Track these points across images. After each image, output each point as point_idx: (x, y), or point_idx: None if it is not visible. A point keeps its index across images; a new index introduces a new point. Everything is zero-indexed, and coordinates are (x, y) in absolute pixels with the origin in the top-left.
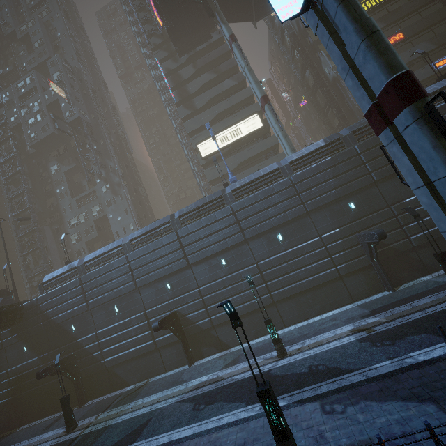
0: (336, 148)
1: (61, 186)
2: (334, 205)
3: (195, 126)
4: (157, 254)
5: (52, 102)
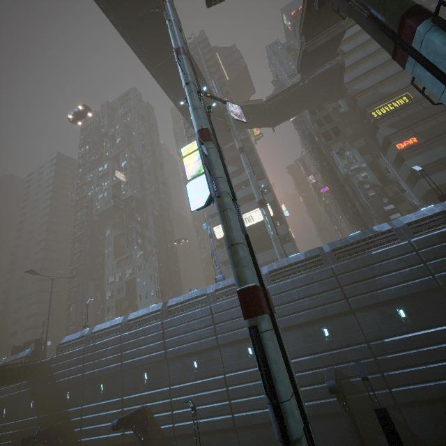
0: (314, 264)
1: (109, 248)
2: (307, 326)
3: (215, 210)
4: (143, 341)
5: (117, 183)
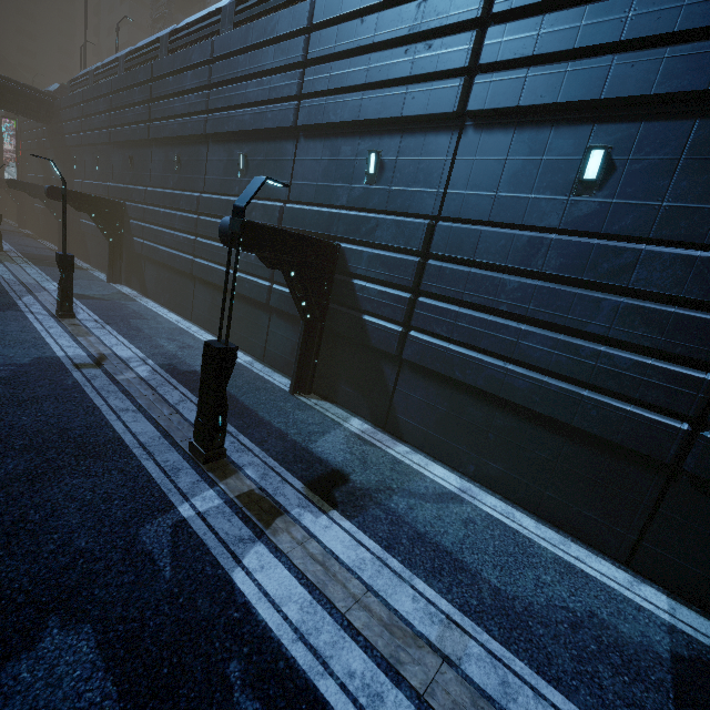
0: None
1: None
2: (345, 139)
3: None
4: (131, 97)
5: None
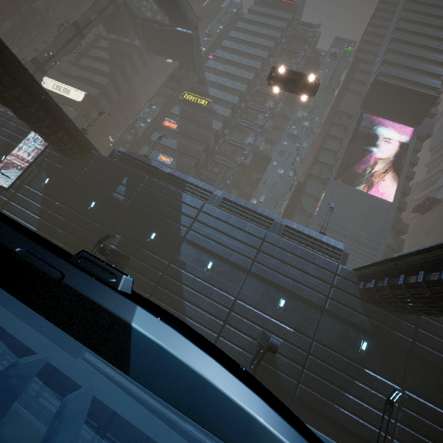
0: None
1: None
2: None
3: (64, 70)
4: None
5: None
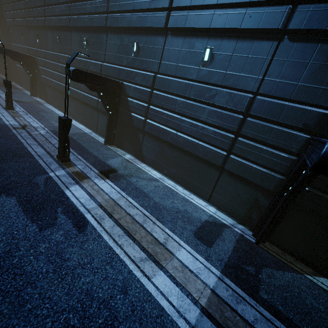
0: None
1: None
2: (125, 35)
3: None
4: (36, 2)
5: None
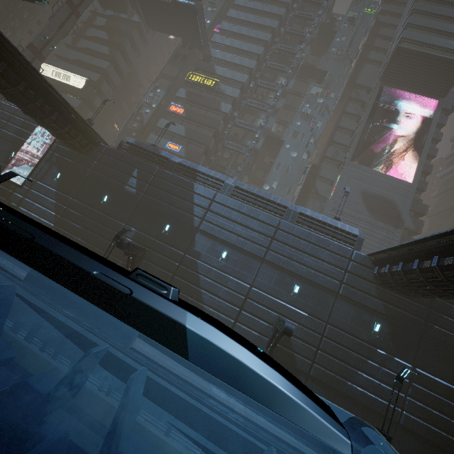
0: None
1: None
2: None
3: (62, 54)
4: None
5: None
